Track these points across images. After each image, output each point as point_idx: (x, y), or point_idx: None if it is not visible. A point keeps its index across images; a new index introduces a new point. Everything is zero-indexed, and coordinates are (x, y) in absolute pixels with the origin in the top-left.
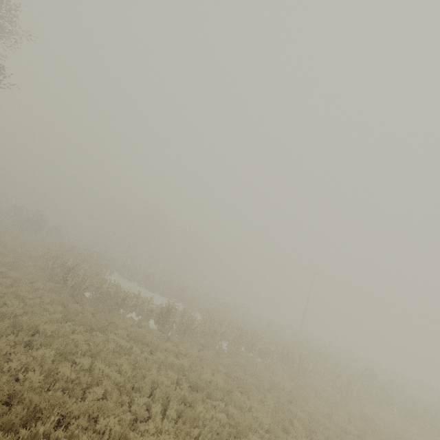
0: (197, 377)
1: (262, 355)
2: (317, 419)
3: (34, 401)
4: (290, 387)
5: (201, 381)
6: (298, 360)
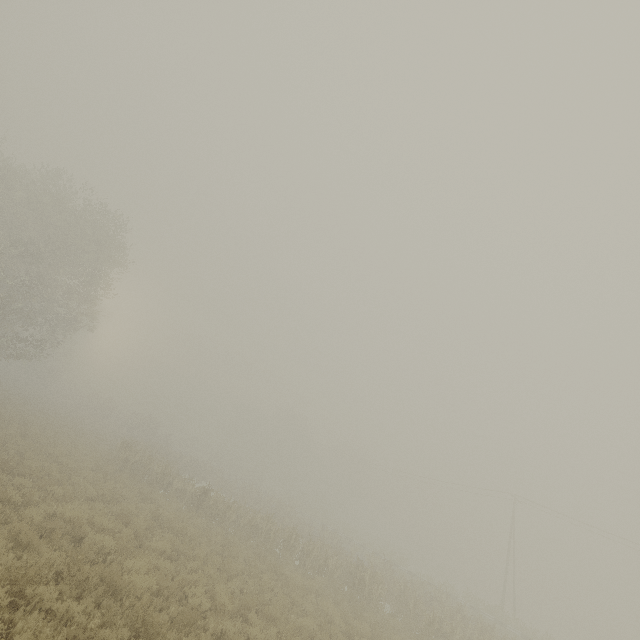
0: (174, 524)
1: (320, 569)
2: (293, 596)
3: (24, 468)
4: (309, 586)
5: (169, 521)
6: (369, 583)
